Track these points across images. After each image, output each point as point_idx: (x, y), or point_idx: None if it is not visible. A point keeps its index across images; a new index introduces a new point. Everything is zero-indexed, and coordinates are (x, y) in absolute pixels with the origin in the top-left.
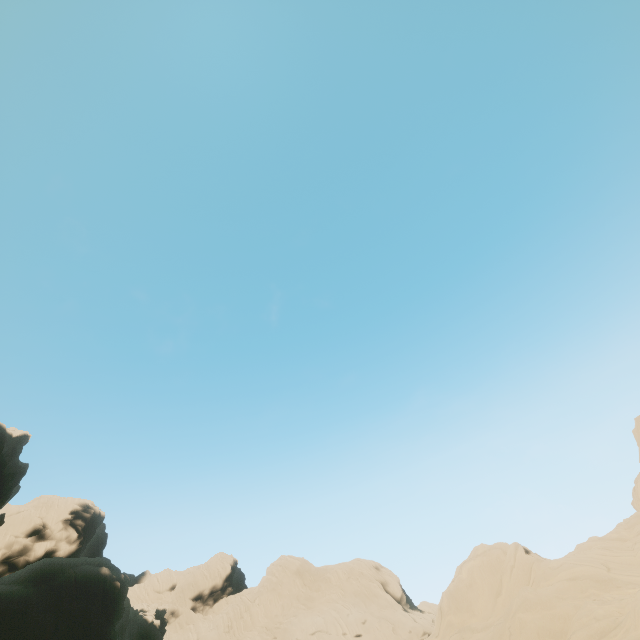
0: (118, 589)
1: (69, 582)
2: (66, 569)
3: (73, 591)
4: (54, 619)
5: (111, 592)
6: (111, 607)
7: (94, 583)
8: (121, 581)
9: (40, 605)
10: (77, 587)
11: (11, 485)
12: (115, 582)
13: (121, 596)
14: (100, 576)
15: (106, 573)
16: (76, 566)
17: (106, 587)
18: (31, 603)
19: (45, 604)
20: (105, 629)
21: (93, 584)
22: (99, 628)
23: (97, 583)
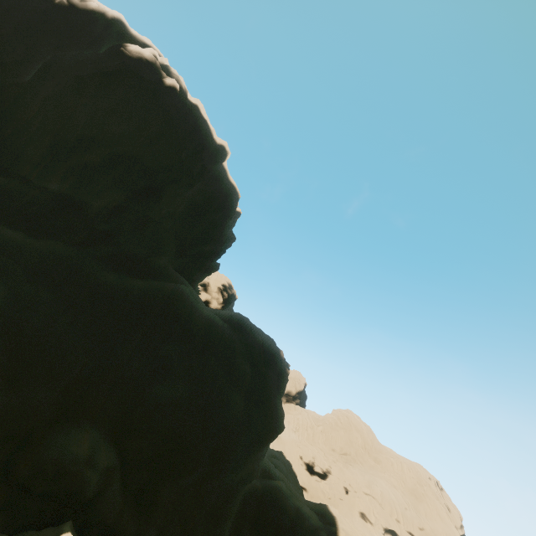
0: (287, 375)
1: (258, 345)
2: (254, 332)
3: (261, 355)
4: (251, 371)
5: (283, 375)
6: (282, 388)
7: (276, 359)
8: (288, 369)
9: (241, 351)
10: (264, 354)
11: (227, 245)
12: (286, 368)
13: (286, 382)
14: (279, 356)
15: (282, 356)
16: (259, 334)
17: (280, 368)
18: (236, 345)
19: (244, 352)
20: (280, 406)
21: (275, 360)
22: (276, 401)
23: (277, 361)
